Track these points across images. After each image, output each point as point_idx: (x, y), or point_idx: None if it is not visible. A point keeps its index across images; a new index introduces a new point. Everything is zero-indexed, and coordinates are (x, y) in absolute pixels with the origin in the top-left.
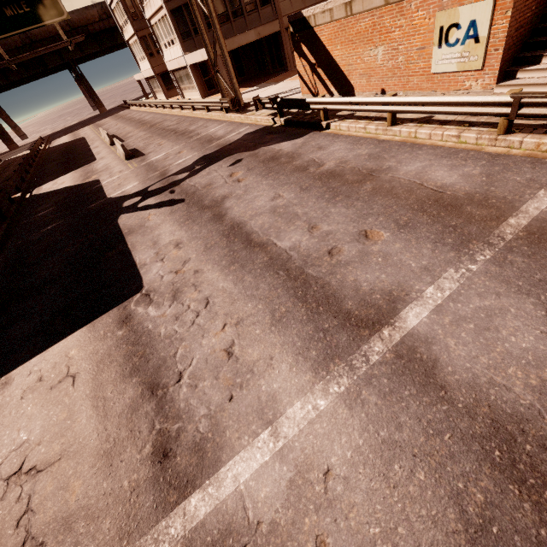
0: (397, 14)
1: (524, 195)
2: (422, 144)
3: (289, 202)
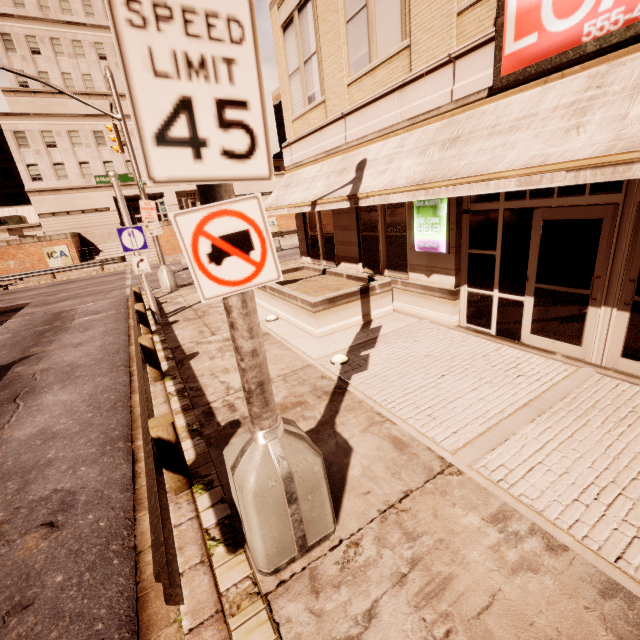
0: (18, 249)
1: (124, 271)
2: (79, 277)
3: (52, 288)
